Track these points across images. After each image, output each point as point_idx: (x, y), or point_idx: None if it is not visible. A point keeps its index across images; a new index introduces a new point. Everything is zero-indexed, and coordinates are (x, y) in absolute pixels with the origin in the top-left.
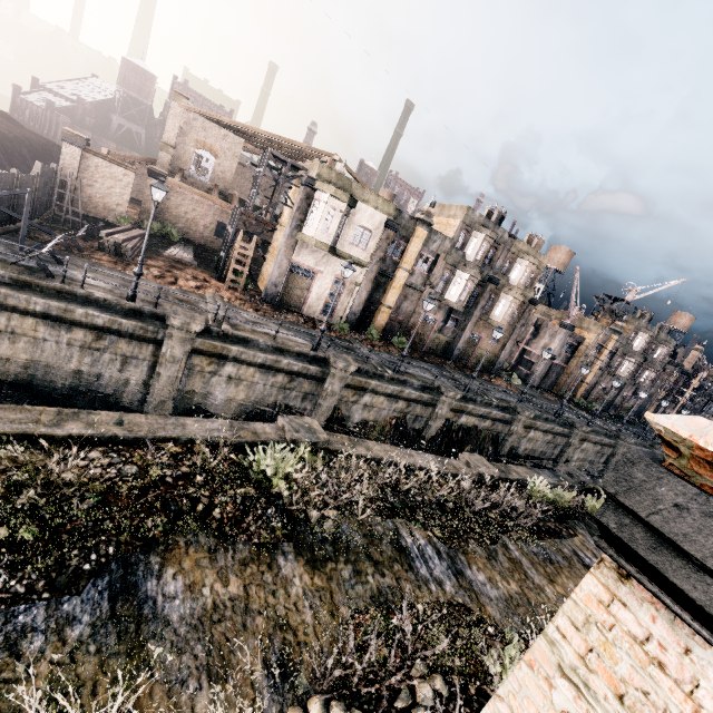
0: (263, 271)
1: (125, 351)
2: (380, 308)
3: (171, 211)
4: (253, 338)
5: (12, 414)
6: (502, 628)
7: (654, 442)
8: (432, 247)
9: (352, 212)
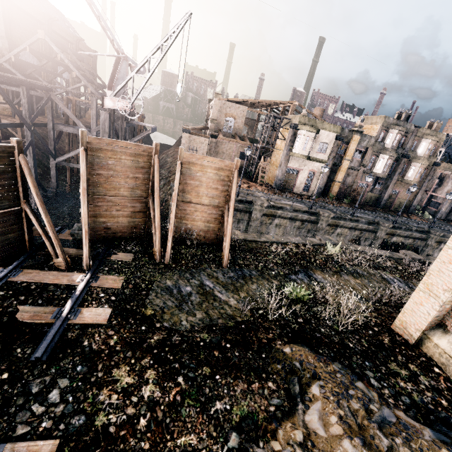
0: (267, 173)
1: (239, 217)
2: (333, 183)
3: (219, 151)
4: (284, 206)
5: (248, 236)
6: None
7: None
8: (363, 144)
9: (317, 136)
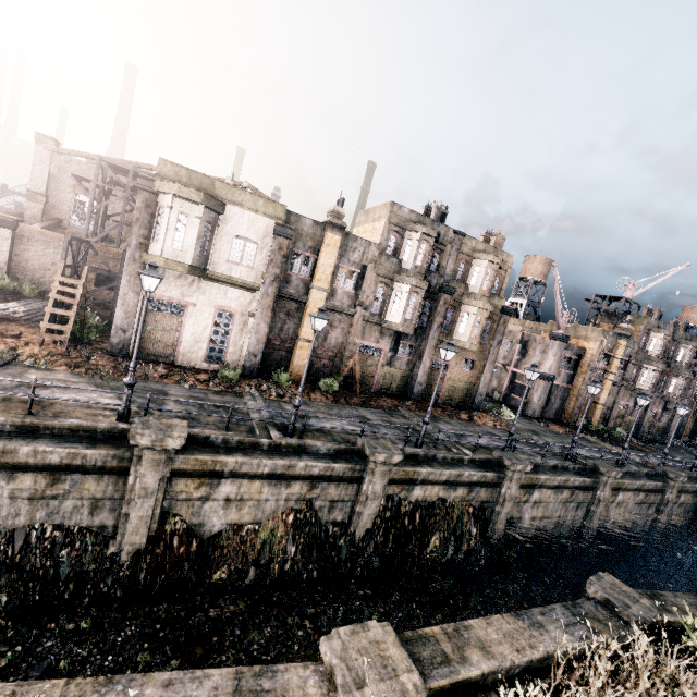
0: None
1: None
2: (297, 343)
3: (32, 263)
4: None
5: None
6: None
7: None
8: (354, 257)
9: (221, 219)
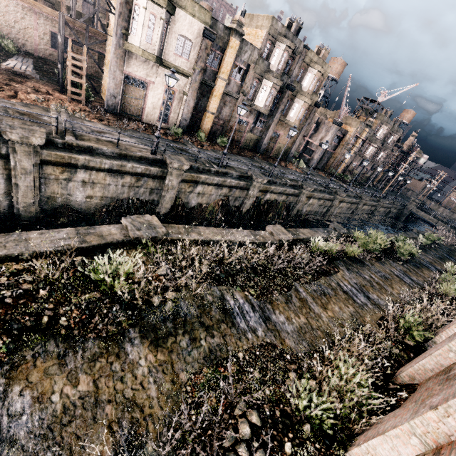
0: (103, 83)
1: None
2: (205, 114)
3: None
4: (97, 146)
5: None
6: (296, 353)
7: (380, 198)
8: (244, 58)
9: (172, 19)
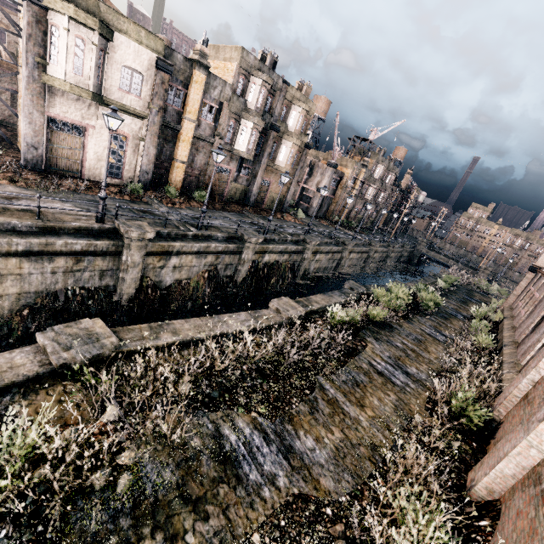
0: (19, 130)
1: None
2: (173, 163)
3: None
4: (1, 220)
5: None
6: (338, 499)
7: (390, 243)
8: (214, 94)
9: (110, 46)
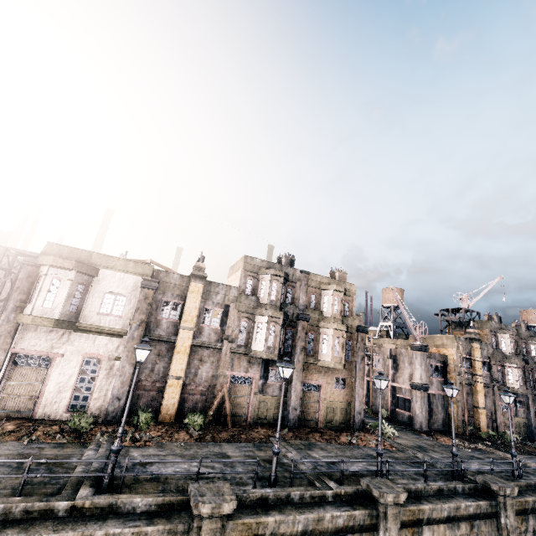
0: None
1: None
2: (167, 381)
3: None
4: None
5: None
6: None
7: None
8: (217, 299)
9: (95, 280)
